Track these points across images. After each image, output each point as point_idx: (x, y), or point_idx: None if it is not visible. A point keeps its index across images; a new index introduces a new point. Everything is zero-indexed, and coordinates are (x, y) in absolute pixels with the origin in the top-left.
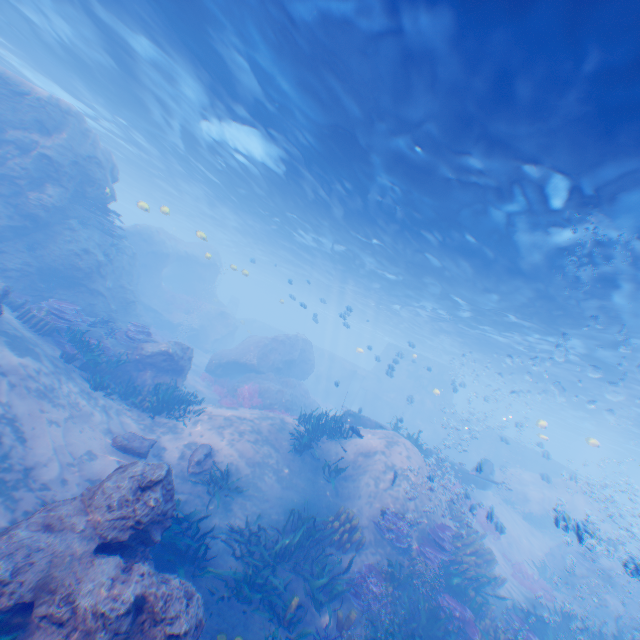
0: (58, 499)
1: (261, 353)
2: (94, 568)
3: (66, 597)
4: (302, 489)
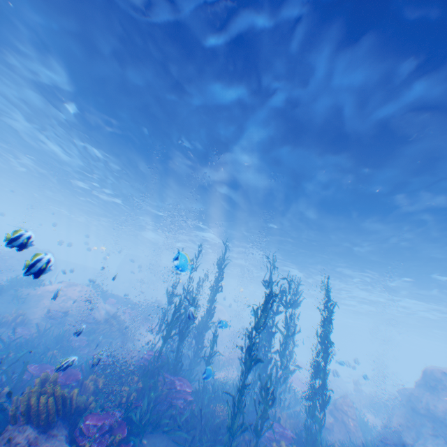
0: None
1: None
2: None
3: None
4: None
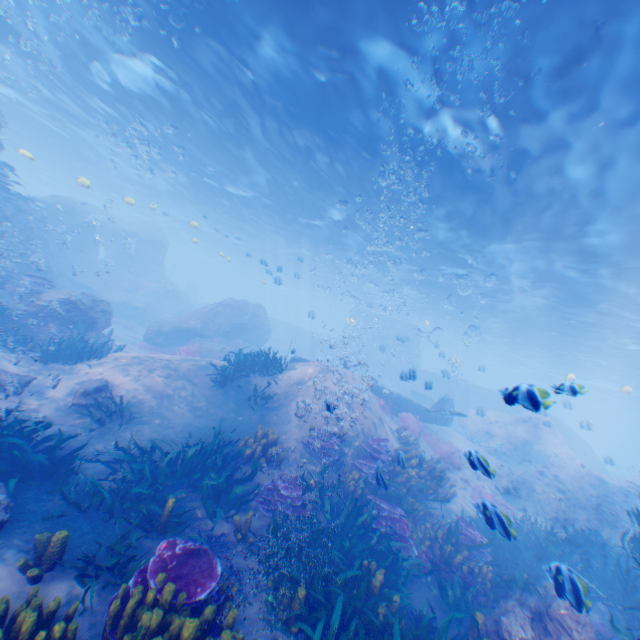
0: None
1: (205, 317)
2: None
3: None
4: (222, 419)
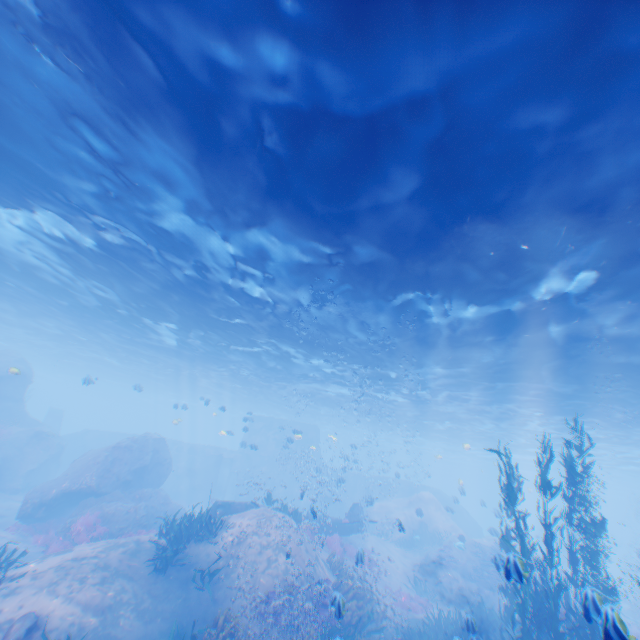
0: None
1: (102, 469)
2: None
3: None
4: (173, 613)
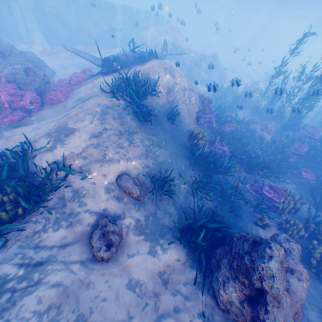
0: (196, 313)
1: None
2: (297, 292)
3: (302, 305)
4: (168, 139)
